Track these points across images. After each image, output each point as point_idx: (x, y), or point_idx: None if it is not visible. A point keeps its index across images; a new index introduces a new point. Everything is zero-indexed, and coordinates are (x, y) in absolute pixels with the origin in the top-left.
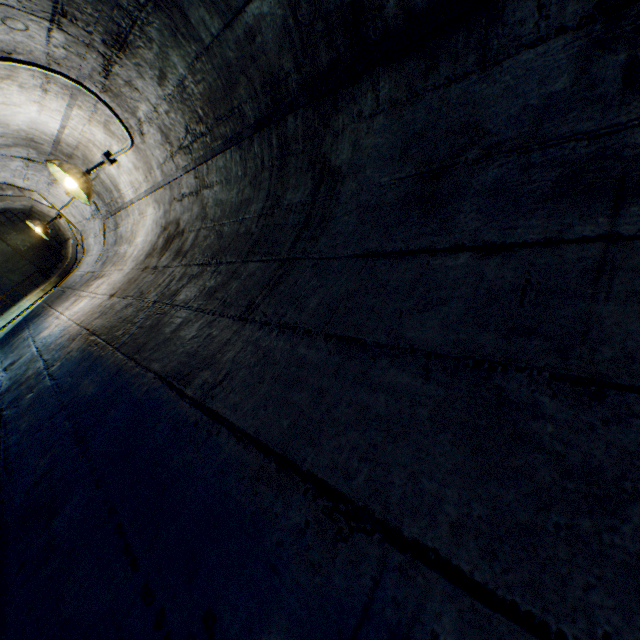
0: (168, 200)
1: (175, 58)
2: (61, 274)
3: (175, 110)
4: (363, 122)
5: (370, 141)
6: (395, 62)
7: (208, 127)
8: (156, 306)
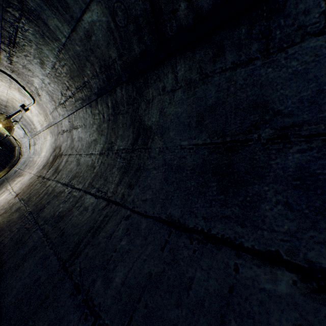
0: (56, 133)
1: (46, 51)
2: (10, 166)
3: (53, 82)
4: (166, 94)
5: (172, 109)
6: (188, 51)
7: (72, 92)
8: (28, 217)
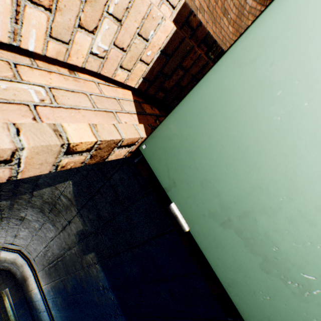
0: None
1: None
2: (3, 293)
3: None
4: None
5: None
6: None
7: None
8: None
